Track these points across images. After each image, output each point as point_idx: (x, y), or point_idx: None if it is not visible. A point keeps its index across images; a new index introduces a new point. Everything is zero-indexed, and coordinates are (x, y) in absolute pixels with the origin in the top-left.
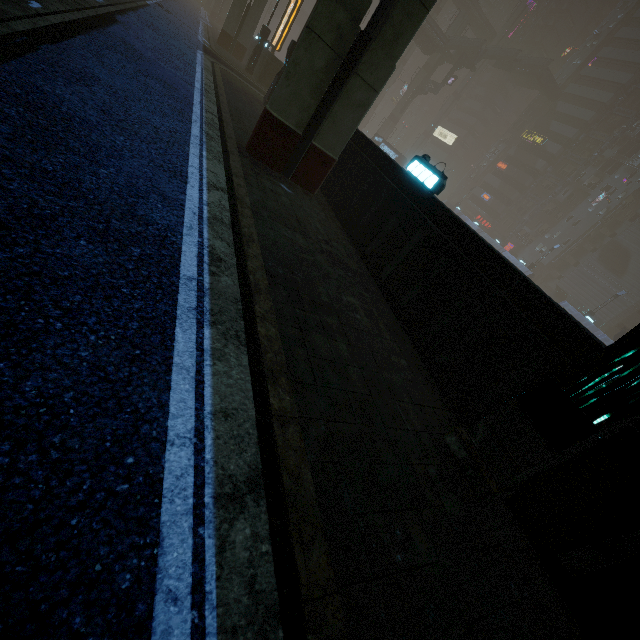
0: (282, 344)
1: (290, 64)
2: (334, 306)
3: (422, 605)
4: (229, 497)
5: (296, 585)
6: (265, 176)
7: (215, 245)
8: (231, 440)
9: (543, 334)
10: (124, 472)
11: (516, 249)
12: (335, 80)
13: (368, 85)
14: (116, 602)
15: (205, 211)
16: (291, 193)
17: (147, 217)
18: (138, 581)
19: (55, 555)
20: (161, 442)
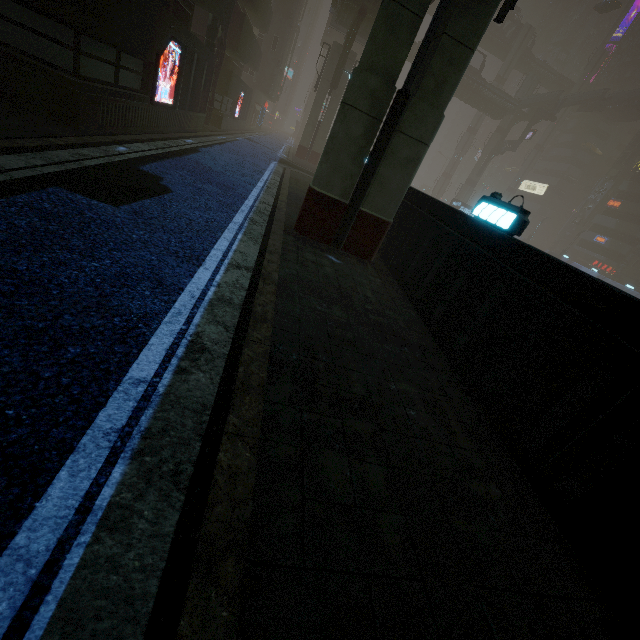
0: (257, 480)
1: (328, 140)
2: (372, 400)
3: None
4: None
5: None
6: (310, 250)
7: (204, 331)
8: None
9: None
10: None
11: None
12: (376, 143)
13: (414, 140)
14: None
15: (210, 293)
16: (339, 263)
17: (120, 307)
18: None
19: None
20: None
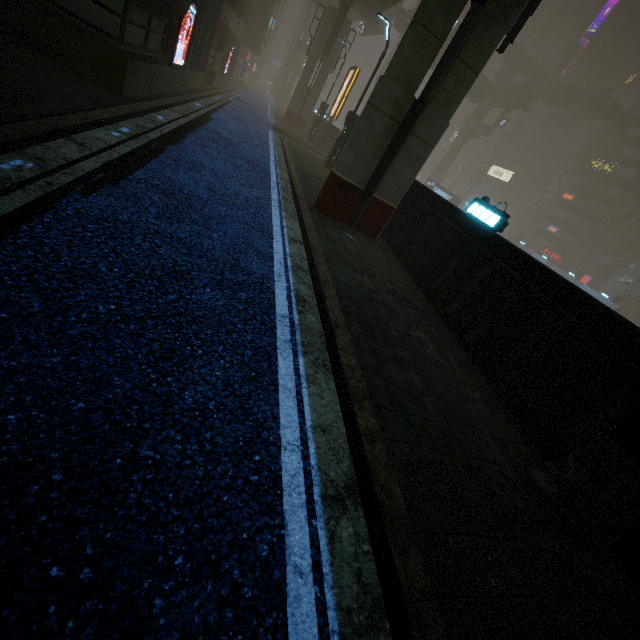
0: (362, 373)
1: (353, 134)
2: (404, 340)
3: (523, 634)
4: (333, 498)
5: (397, 585)
6: (332, 228)
7: (299, 288)
8: (329, 451)
9: (634, 364)
10: (254, 466)
11: (595, 281)
12: (393, 141)
13: (424, 142)
14: (259, 565)
15: (289, 261)
16: (355, 240)
17: (248, 268)
18: (273, 552)
19: (216, 520)
20: (277, 446)
